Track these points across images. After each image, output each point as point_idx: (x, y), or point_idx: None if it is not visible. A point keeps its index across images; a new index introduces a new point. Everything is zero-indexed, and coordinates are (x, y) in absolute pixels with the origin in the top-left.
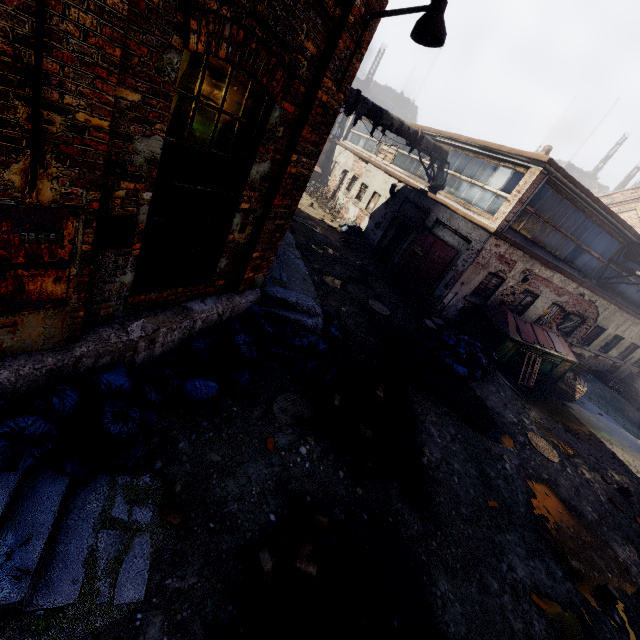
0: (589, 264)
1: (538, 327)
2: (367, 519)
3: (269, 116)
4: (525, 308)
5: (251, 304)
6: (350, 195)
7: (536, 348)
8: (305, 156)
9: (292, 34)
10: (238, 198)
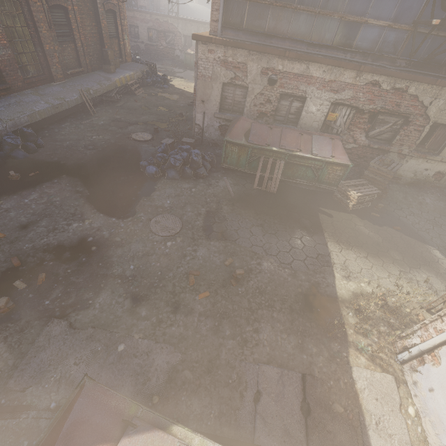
0: (380, 40)
1: (294, 131)
2: None
3: None
4: (299, 116)
5: None
6: None
7: (270, 150)
8: None
9: None
10: None
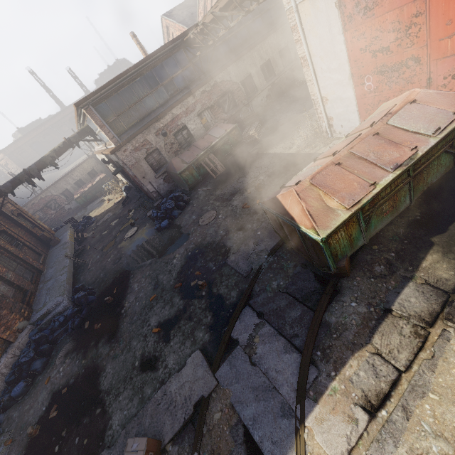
0: (185, 78)
1: (199, 140)
2: (84, 371)
3: None
4: (192, 136)
5: (29, 334)
6: None
7: (201, 156)
8: None
9: None
10: None
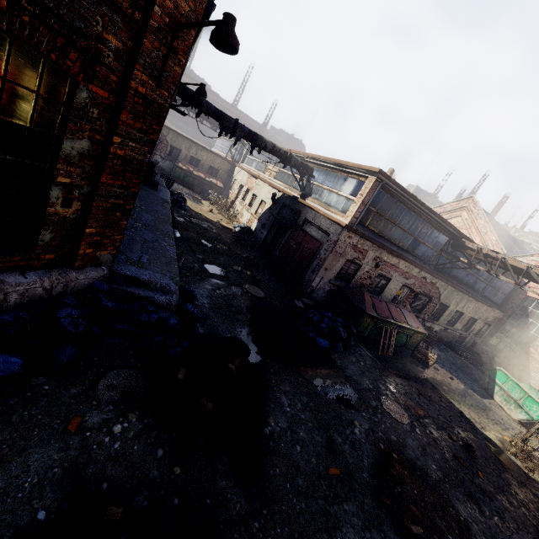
0: (426, 253)
1: (392, 305)
2: (178, 504)
3: (74, 95)
4: (382, 290)
5: (94, 280)
6: (244, 203)
7: (390, 322)
8: (133, 141)
9: (84, 22)
10: (52, 171)
